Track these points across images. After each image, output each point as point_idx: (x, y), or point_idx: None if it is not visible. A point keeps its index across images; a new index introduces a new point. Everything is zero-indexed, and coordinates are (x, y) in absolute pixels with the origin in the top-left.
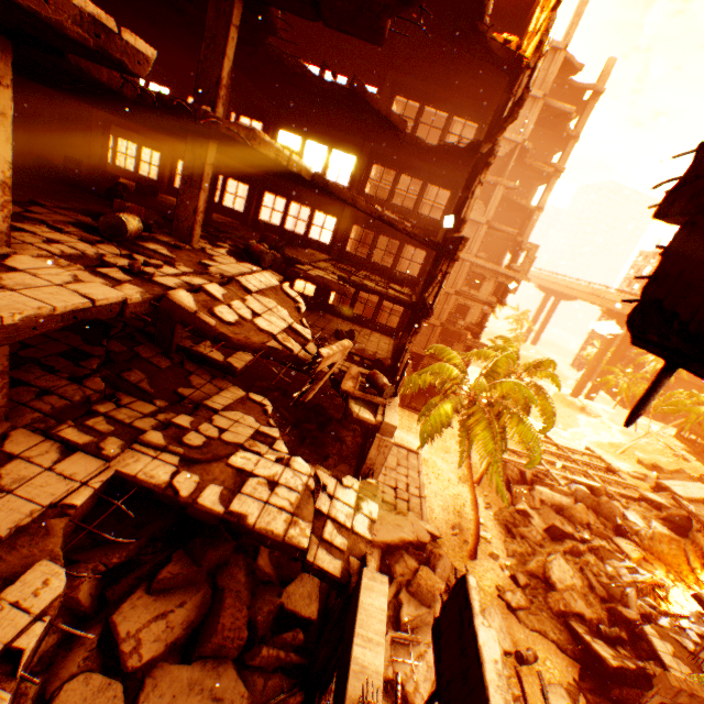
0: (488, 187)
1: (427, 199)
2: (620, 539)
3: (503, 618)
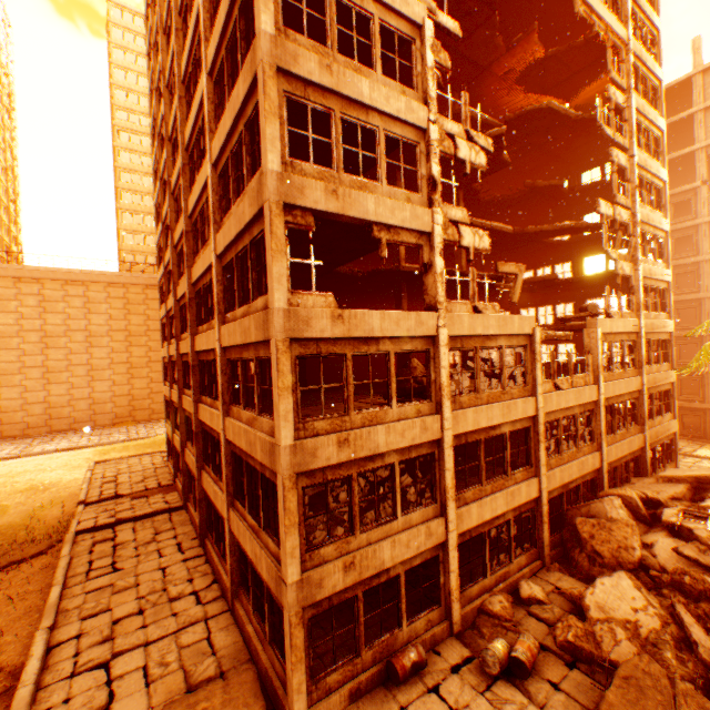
0: None
1: None
2: None
3: None
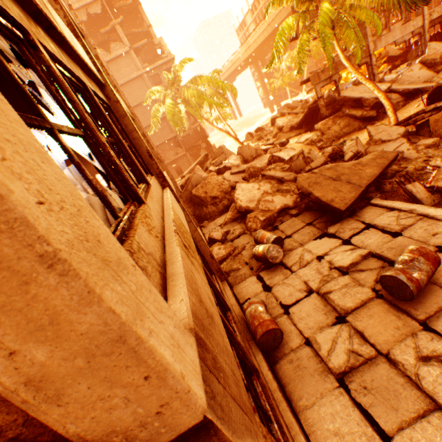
0: (120, 40)
1: None
2: None
3: None
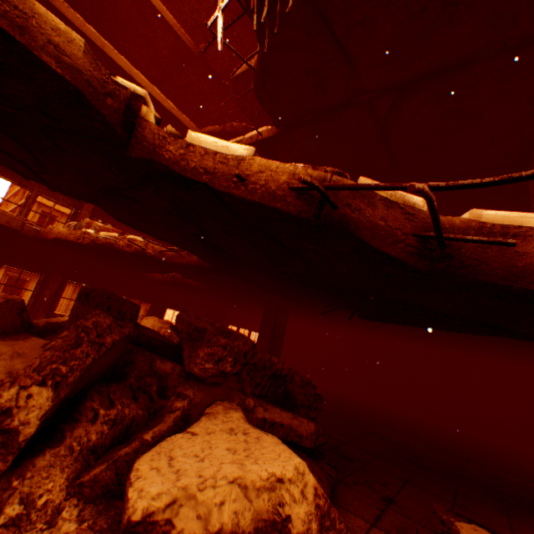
0: None
1: None
2: None
3: None
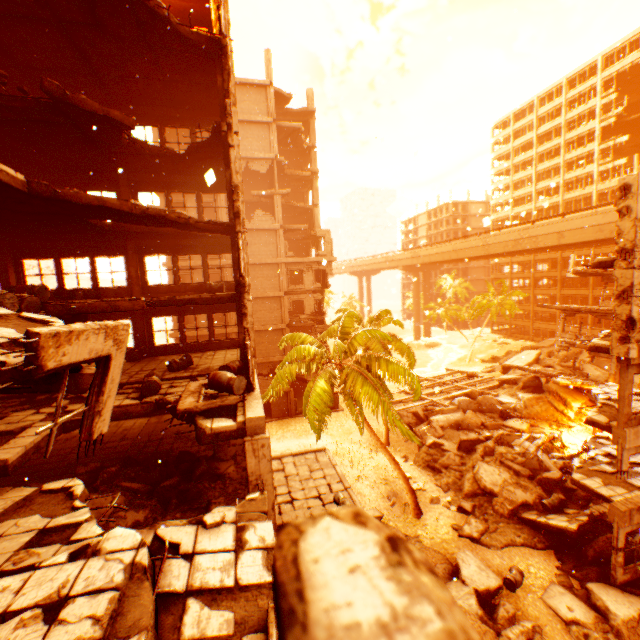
0: (270, 203)
1: (208, 207)
2: (509, 421)
3: (475, 555)
